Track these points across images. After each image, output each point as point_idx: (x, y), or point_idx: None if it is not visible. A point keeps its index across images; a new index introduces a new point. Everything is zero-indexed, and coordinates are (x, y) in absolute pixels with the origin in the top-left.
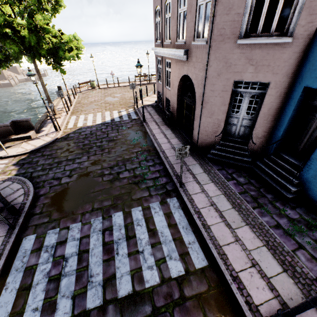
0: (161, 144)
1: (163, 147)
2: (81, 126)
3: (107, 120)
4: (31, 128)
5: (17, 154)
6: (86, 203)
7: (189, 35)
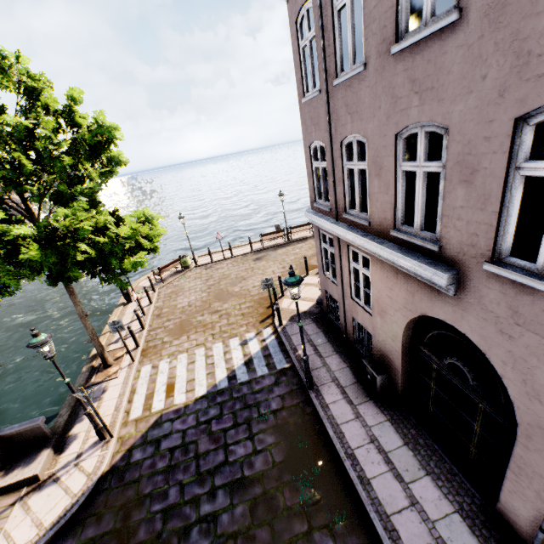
0: (392, 521)
1: (406, 539)
2: (162, 410)
3: (219, 377)
4: (46, 438)
5: None
6: None
7: (462, 237)
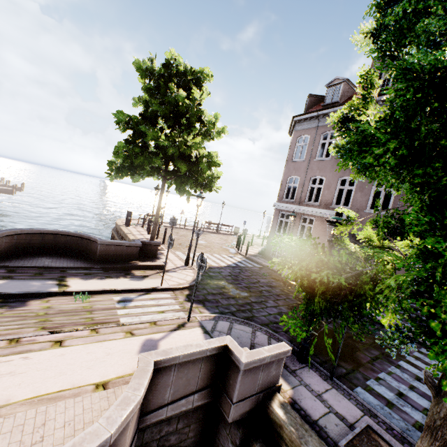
0: None
1: None
2: (208, 265)
3: (229, 263)
4: (154, 256)
5: (175, 287)
6: (355, 351)
7: (358, 205)
